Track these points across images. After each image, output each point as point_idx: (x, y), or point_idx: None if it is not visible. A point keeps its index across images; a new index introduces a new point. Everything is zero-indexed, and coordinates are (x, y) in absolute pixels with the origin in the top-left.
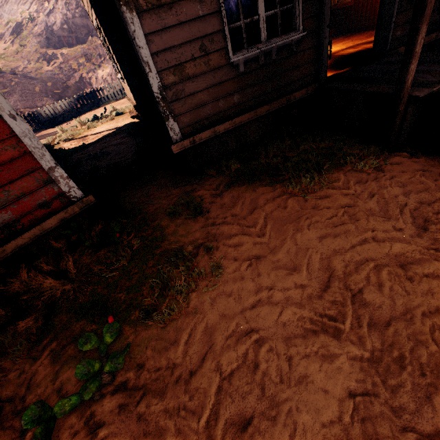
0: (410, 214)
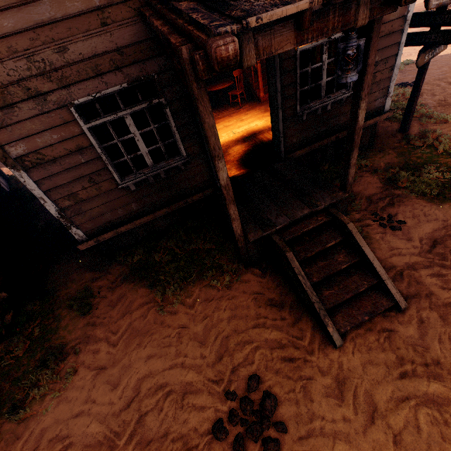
0: (220, 341)
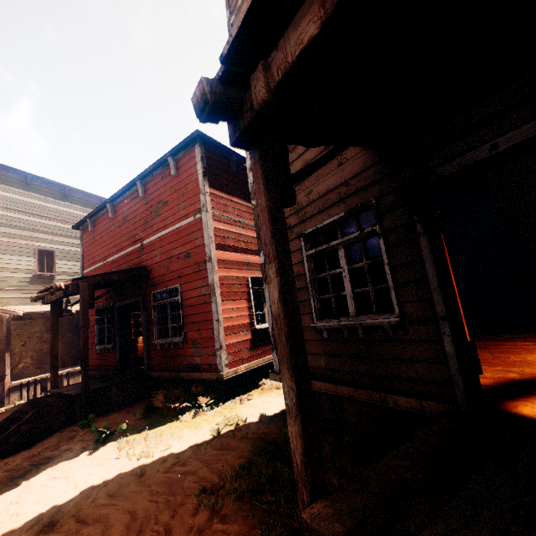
0: None
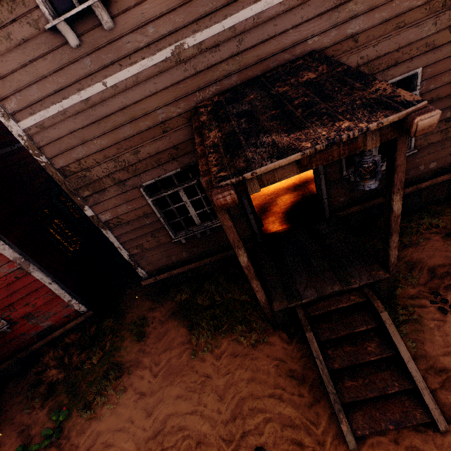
0: (237, 401)
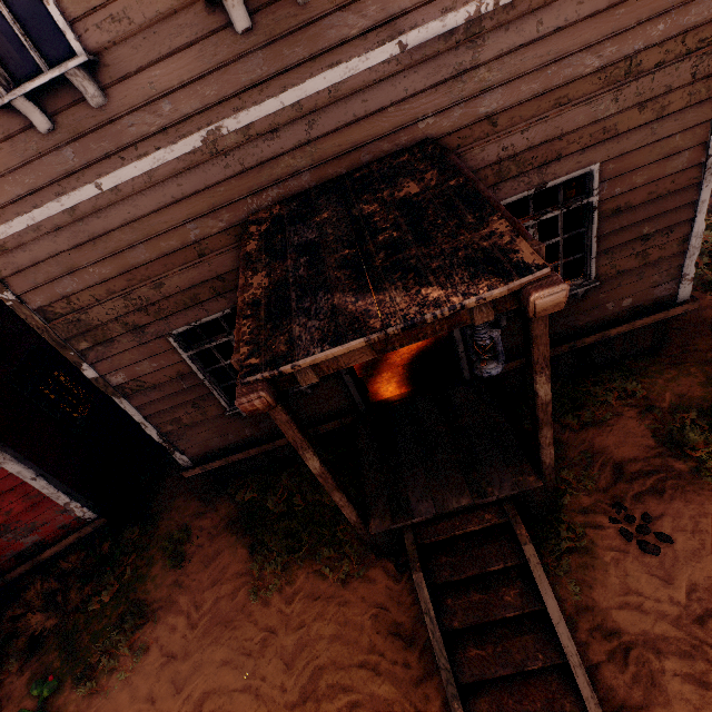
0: (311, 672)
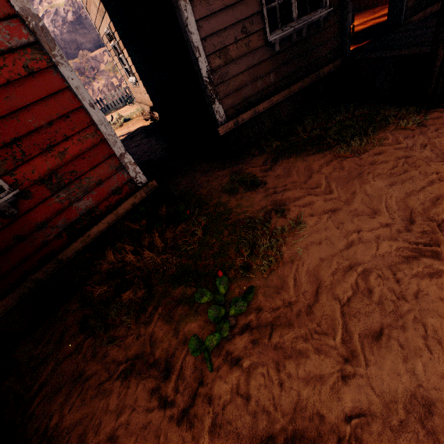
0: None
